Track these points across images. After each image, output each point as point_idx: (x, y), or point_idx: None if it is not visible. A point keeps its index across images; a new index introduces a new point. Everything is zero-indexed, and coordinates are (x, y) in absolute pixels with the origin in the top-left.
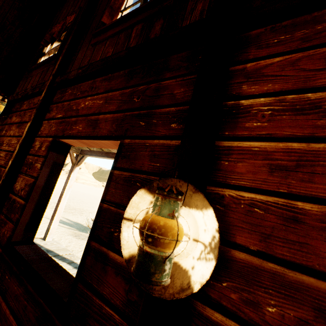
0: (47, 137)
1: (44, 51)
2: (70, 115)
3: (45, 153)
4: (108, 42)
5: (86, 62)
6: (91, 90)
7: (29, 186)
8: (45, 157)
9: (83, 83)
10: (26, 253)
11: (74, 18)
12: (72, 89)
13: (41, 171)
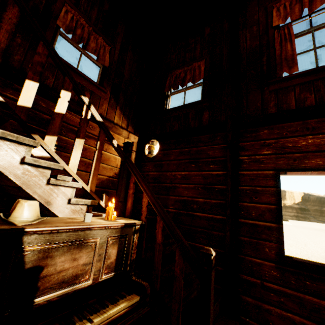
0: (262, 171)
1: (166, 93)
2: (288, 152)
3: (272, 184)
4: (296, 88)
5: (271, 105)
6: (307, 130)
7: (271, 211)
8: (276, 187)
9: (286, 124)
10: (313, 263)
11: (207, 64)
12: (268, 129)
13: (280, 199)
